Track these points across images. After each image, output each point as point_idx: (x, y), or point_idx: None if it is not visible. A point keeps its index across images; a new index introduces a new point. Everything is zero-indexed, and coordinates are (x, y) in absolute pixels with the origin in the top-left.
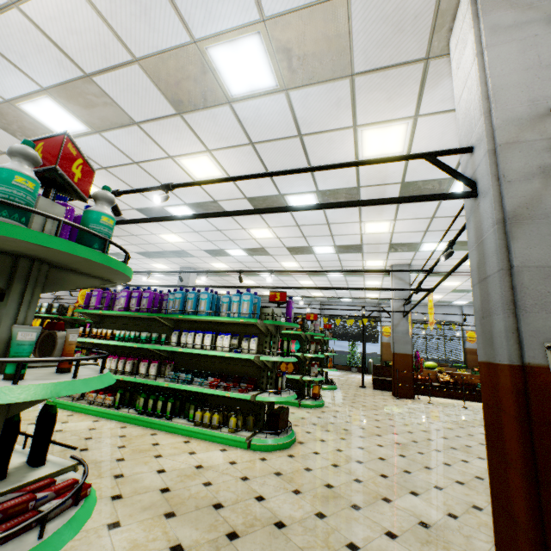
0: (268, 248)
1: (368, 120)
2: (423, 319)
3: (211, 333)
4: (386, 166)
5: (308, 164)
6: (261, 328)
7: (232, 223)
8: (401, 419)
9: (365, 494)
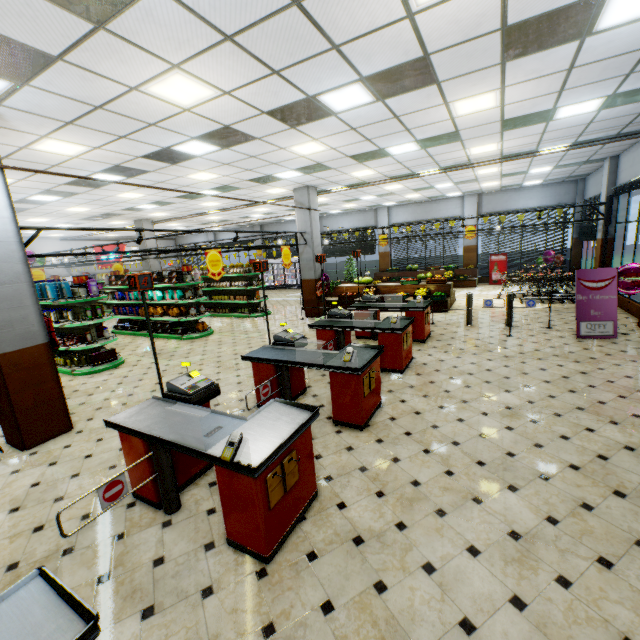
0: (162, 200)
1: (23, 144)
2: (420, 220)
3: (46, 312)
4: (101, 154)
5: (50, 165)
6: (67, 305)
7: (94, 195)
8: (244, 341)
9: (86, 393)
